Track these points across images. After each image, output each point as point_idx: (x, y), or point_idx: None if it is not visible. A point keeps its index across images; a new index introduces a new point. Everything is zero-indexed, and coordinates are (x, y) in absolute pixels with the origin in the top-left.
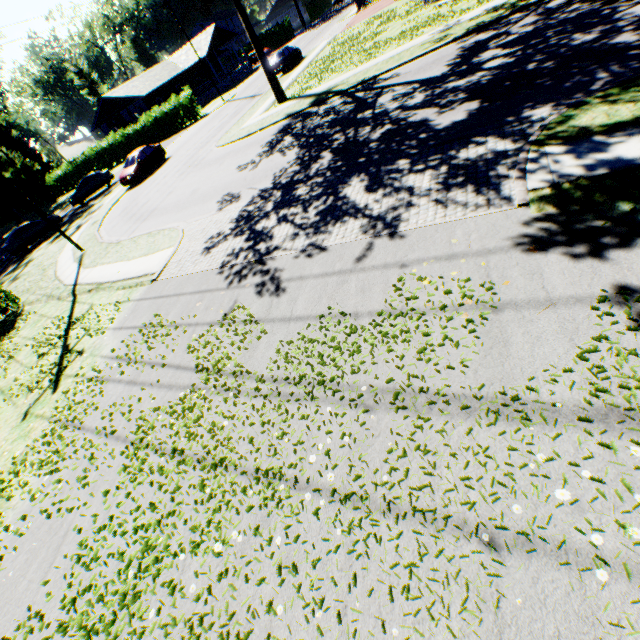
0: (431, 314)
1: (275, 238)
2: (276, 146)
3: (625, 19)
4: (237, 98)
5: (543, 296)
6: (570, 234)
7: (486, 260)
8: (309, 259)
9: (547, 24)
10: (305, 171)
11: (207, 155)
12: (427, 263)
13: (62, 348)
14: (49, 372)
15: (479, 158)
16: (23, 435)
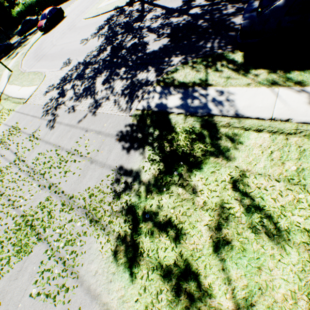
0: (78, 157)
1: (66, 97)
2: (100, 31)
3: None
4: None
5: (105, 162)
6: (130, 137)
7: (105, 139)
8: (68, 114)
9: None
10: (97, 57)
11: (77, 23)
12: (92, 133)
13: None
14: None
15: (141, 81)
16: None
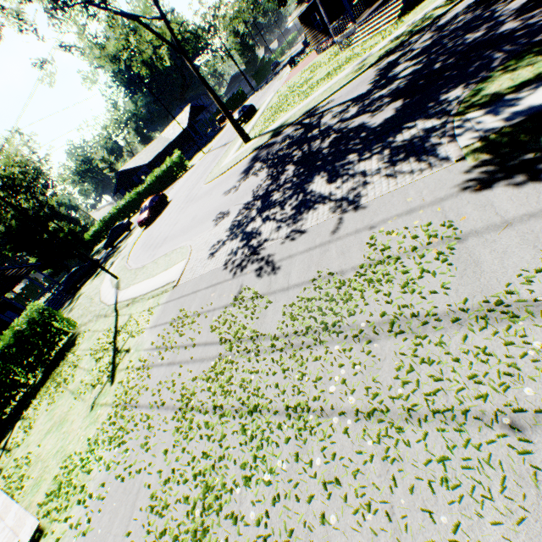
0: (405, 257)
1: (263, 233)
2: (249, 172)
3: (504, 14)
4: (213, 149)
5: (498, 220)
6: (507, 170)
7: (440, 206)
8: (293, 242)
9: (441, 35)
10: (276, 182)
11: (198, 191)
12: (391, 221)
13: (113, 351)
14: (106, 370)
15: (413, 137)
16: (93, 421)
